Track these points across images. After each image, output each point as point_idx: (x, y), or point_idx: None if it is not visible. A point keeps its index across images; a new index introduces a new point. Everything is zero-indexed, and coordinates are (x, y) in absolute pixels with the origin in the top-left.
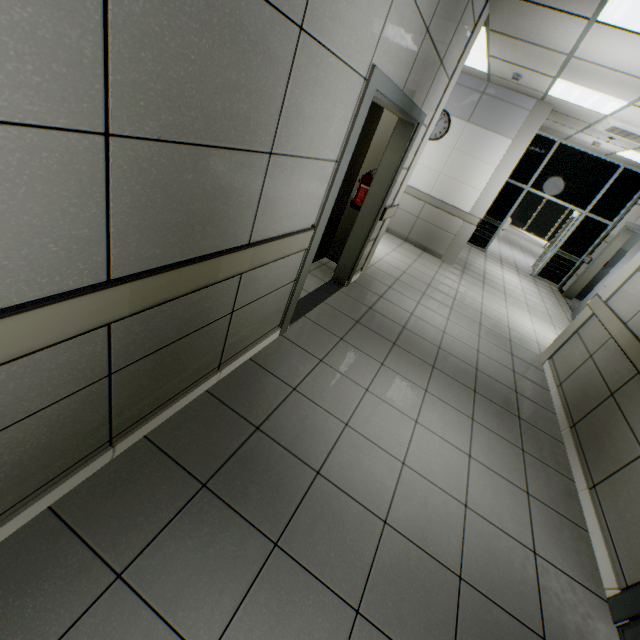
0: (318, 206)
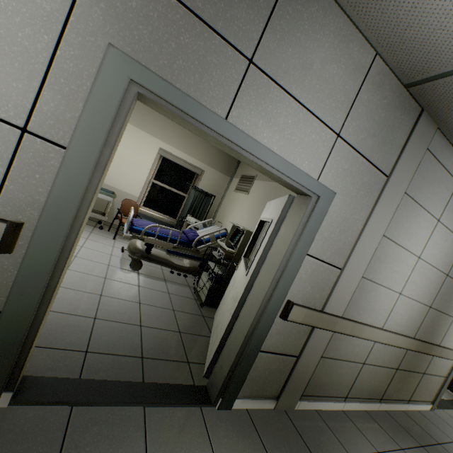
0: None
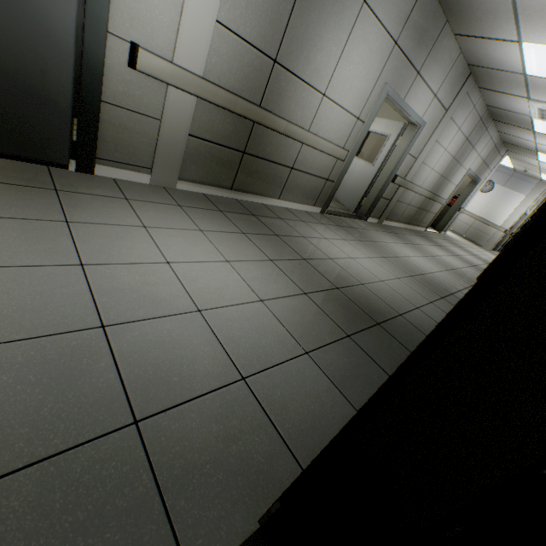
0: (448, 195)
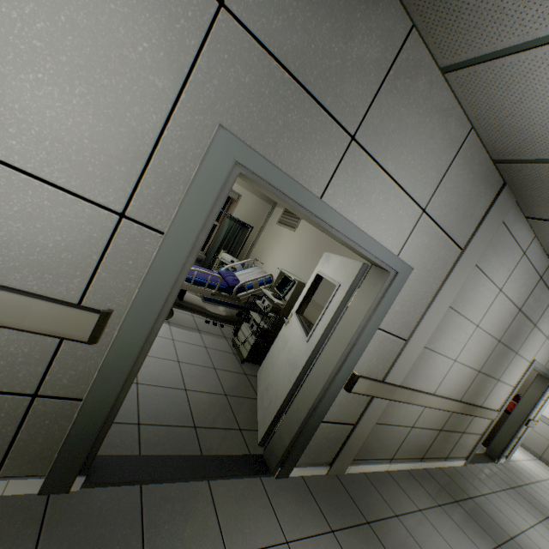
0: (501, 402)
